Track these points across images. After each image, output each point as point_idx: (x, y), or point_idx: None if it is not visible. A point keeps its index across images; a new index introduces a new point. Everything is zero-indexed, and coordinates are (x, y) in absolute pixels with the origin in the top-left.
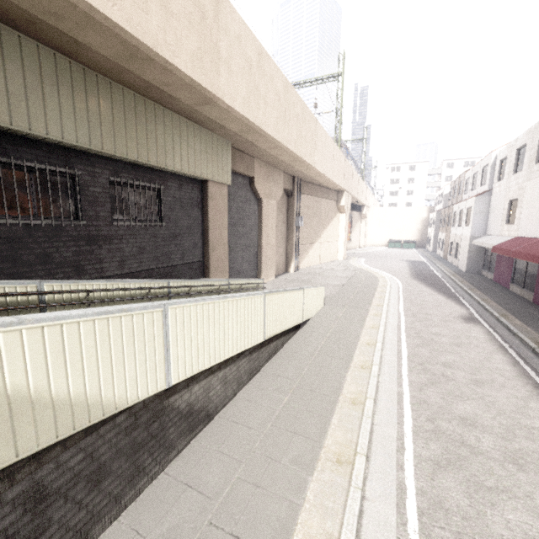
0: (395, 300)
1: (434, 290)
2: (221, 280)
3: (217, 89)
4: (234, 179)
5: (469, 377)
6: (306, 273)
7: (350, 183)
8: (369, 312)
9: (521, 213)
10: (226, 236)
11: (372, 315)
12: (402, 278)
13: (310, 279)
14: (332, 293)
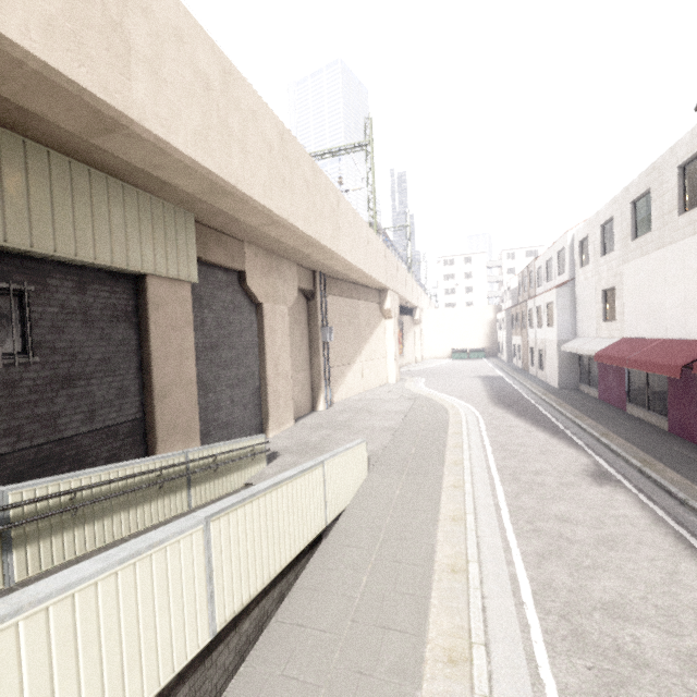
0: (479, 447)
1: (529, 422)
2: (166, 457)
3: (126, 103)
4: (209, 275)
5: (672, 648)
6: (342, 409)
7: (395, 279)
8: (443, 481)
9: (624, 306)
10: (193, 368)
11: (450, 487)
12: (479, 405)
13: (348, 420)
14: (381, 445)
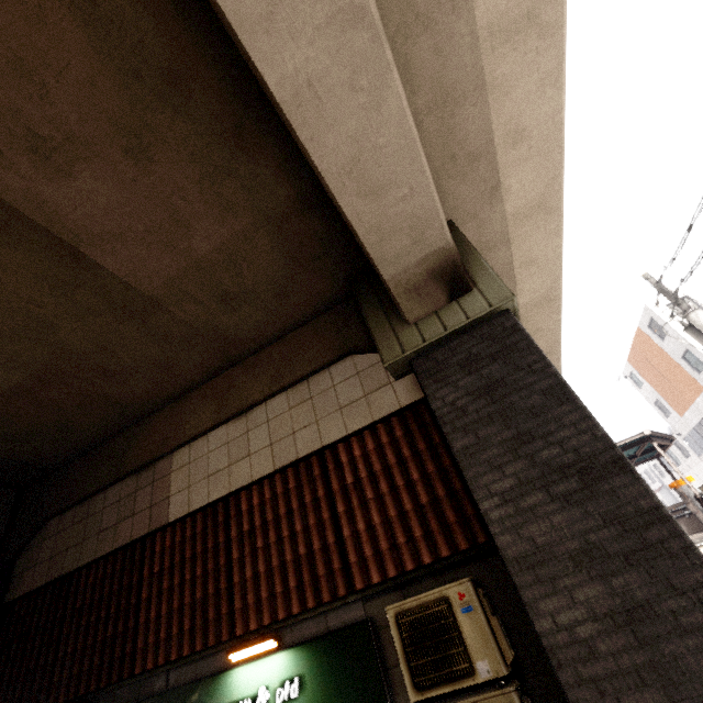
0: None
1: None
2: None
3: None
4: None
5: None
6: None
7: None
8: None
9: None
10: None
11: None
12: None
13: None
14: None
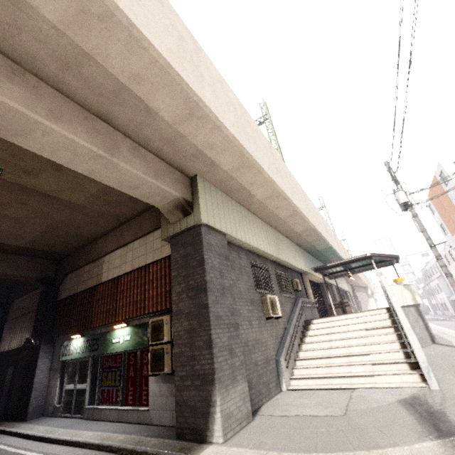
0: None
1: (442, 321)
2: None
3: None
4: None
5: None
6: None
7: (366, 282)
8: None
9: None
10: None
11: None
12: None
13: None
14: None
